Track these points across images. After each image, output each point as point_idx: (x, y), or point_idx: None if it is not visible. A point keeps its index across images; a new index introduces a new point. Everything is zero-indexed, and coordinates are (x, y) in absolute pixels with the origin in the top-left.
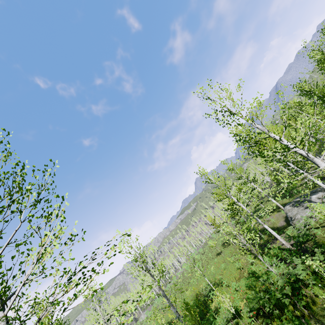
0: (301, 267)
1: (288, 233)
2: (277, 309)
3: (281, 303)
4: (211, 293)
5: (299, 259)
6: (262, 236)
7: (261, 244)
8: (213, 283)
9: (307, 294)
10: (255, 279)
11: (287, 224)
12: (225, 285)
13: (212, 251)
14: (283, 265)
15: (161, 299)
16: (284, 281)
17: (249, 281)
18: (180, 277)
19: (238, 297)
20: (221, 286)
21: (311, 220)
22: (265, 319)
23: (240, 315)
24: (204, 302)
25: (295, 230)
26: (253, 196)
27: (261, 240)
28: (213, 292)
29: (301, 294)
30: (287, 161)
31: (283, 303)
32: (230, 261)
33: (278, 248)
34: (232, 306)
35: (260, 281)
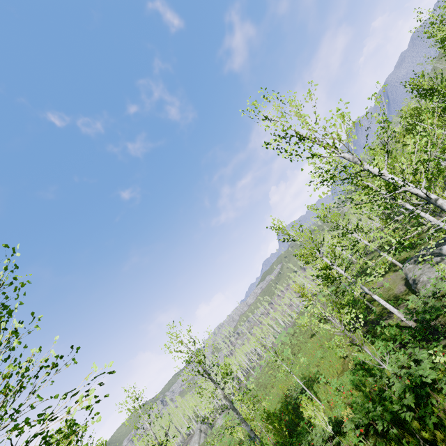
0: (429, 365)
1: (410, 304)
2: (395, 425)
3: (400, 417)
4: (303, 395)
5: (424, 352)
6: (373, 309)
7: (372, 319)
8: (307, 378)
9: (439, 406)
10: (364, 372)
11: (408, 290)
12: (323, 381)
13: (305, 331)
14: (402, 355)
15: (241, 398)
16: (403, 385)
17: (355, 377)
18: (264, 368)
19: (340, 401)
20: (318, 383)
21: (443, 285)
22: (377, 442)
23: (343, 431)
24: (296, 406)
25: (420, 300)
26: (357, 252)
27: (372, 314)
28: (306, 392)
29: (431, 402)
30: (396, 205)
31: (404, 417)
32: (329, 346)
33: (396, 326)
34: (330, 418)
35: (371, 375)
